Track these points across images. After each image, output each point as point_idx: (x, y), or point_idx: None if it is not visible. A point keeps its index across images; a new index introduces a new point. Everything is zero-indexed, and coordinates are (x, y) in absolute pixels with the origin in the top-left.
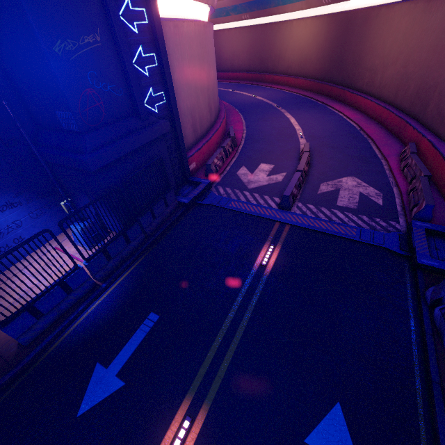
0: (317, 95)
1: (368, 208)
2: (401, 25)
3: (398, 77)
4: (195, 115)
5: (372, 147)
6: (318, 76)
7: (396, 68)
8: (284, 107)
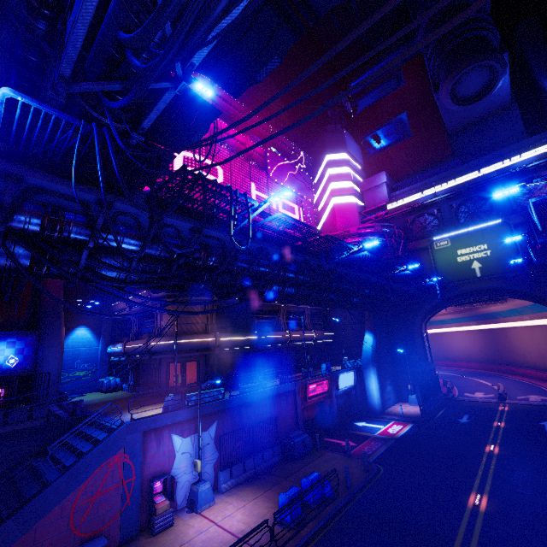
0: (490, 371)
1: (546, 401)
2: (525, 335)
3: (539, 357)
4: None
5: (542, 388)
6: (485, 361)
7: (535, 353)
8: (469, 376)
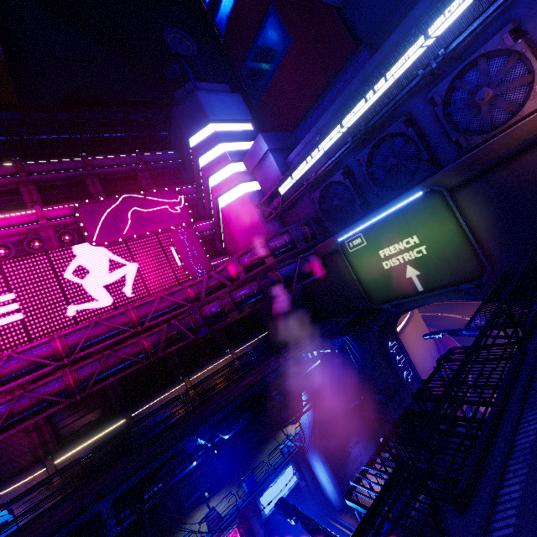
0: None
1: None
2: None
3: None
4: (426, 369)
5: None
6: None
7: None
8: None
